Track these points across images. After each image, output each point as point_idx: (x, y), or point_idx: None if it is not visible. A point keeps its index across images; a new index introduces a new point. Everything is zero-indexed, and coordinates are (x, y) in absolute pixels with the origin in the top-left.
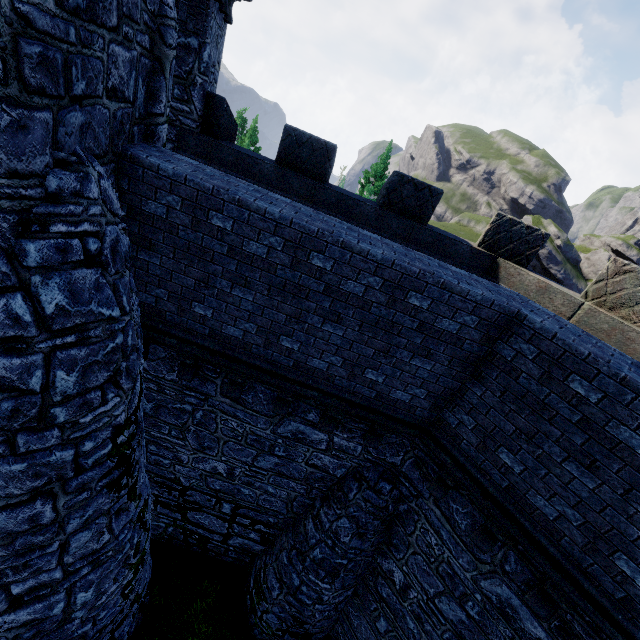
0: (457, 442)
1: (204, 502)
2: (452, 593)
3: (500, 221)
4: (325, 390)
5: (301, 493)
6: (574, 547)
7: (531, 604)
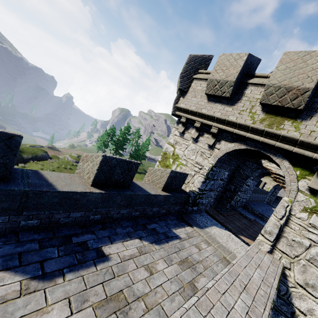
0: None
1: None
2: None
3: None
4: None
5: None
6: None
7: None
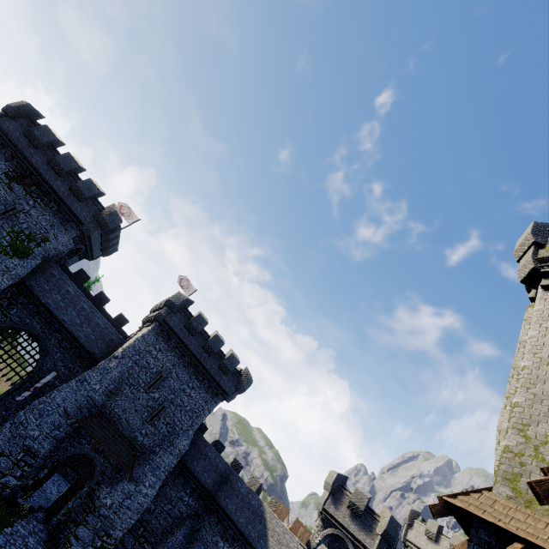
0: (218, 497)
1: (135, 526)
2: (205, 547)
3: (235, 459)
4: (198, 478)
5: (170, 524)
6: (231, 511)
7: (222, 534)
